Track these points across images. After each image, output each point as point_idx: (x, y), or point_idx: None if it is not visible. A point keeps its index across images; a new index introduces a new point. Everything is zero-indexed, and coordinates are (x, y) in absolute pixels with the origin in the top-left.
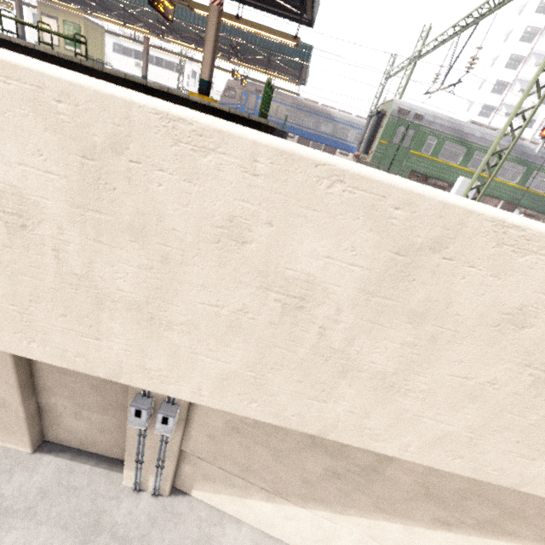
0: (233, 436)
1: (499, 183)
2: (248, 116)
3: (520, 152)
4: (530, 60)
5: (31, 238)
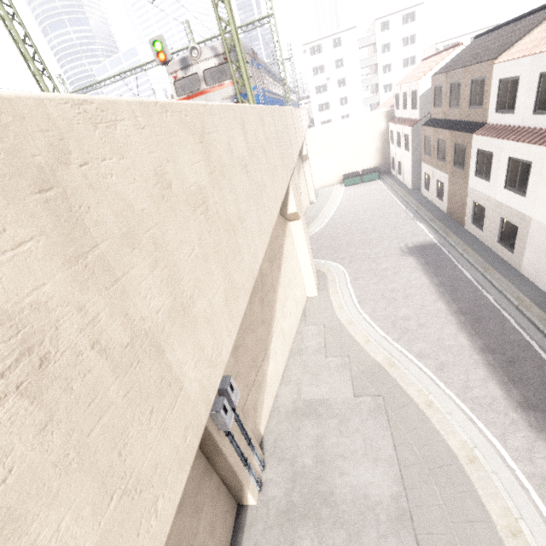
0: (239, 355)
1: None
2: None
3: None
4: None
5: (211, 214)
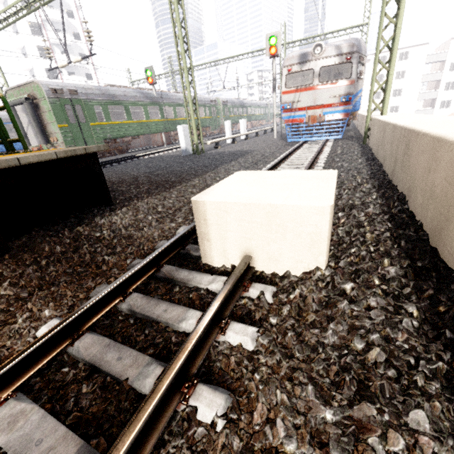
0: None
1: (154, 122)
2: (84, 150)
3: (149, 98)
4: (47, 27)
5: None
